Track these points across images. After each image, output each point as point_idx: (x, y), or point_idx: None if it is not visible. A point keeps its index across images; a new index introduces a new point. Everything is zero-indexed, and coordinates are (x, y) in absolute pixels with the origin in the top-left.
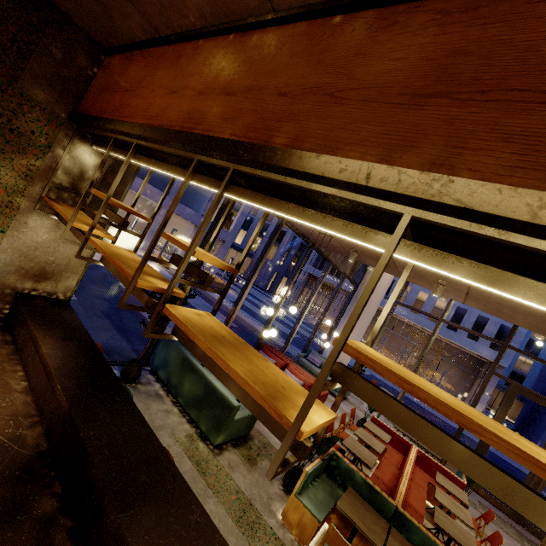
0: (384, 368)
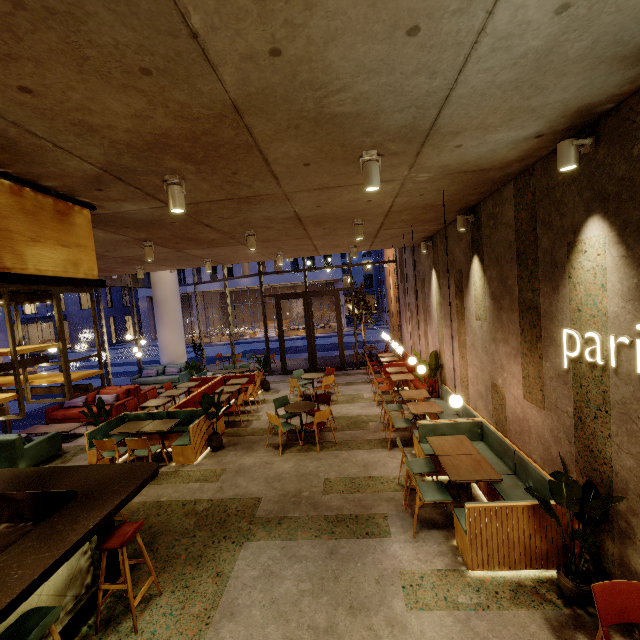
0: None
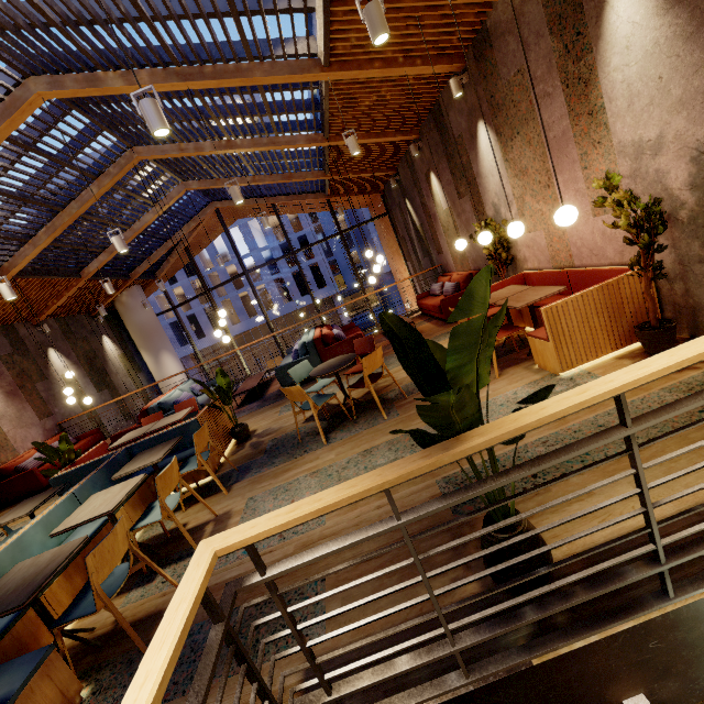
0: None
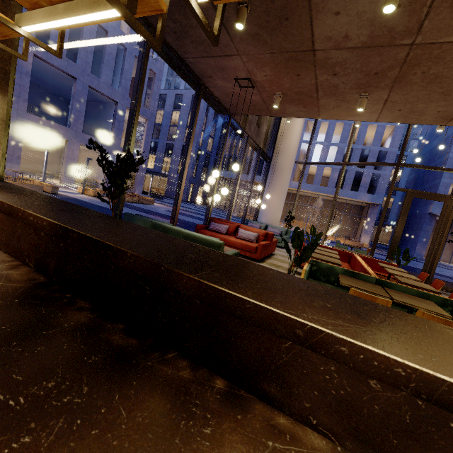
0: None
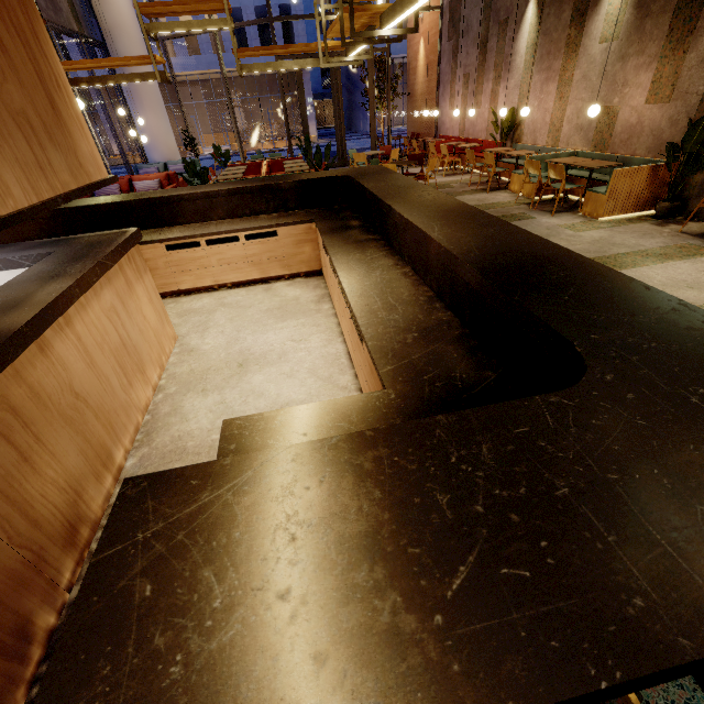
0: (155, 3)
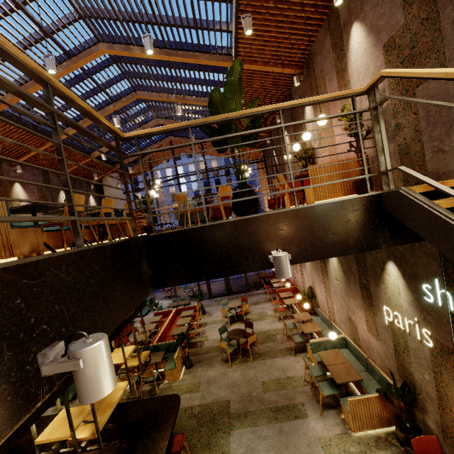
0: None
